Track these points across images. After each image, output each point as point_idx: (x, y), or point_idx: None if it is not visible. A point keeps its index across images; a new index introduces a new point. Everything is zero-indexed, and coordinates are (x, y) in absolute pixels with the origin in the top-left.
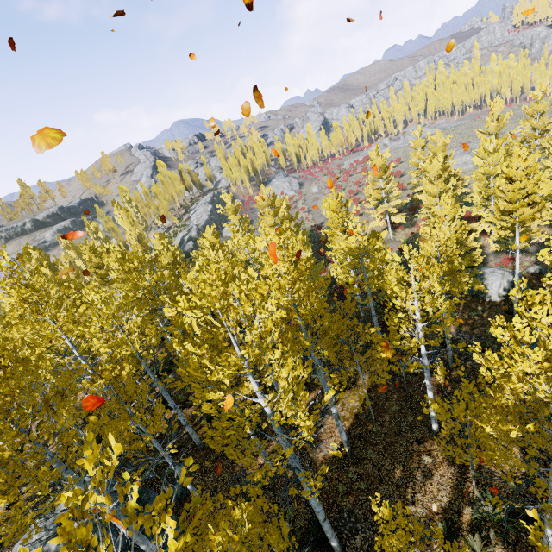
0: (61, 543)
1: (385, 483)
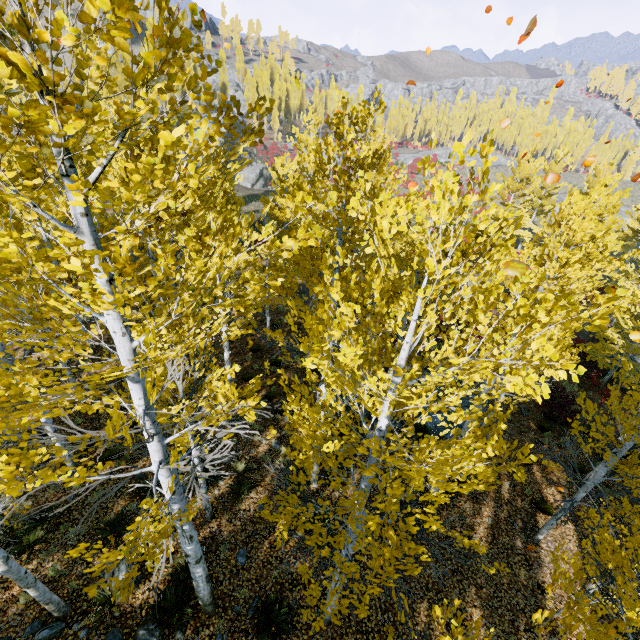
0: None
1: None
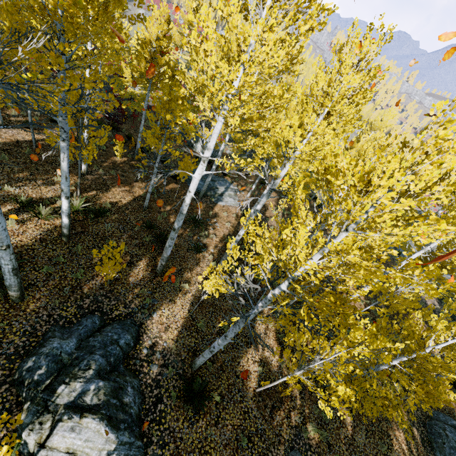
0: None
1: None
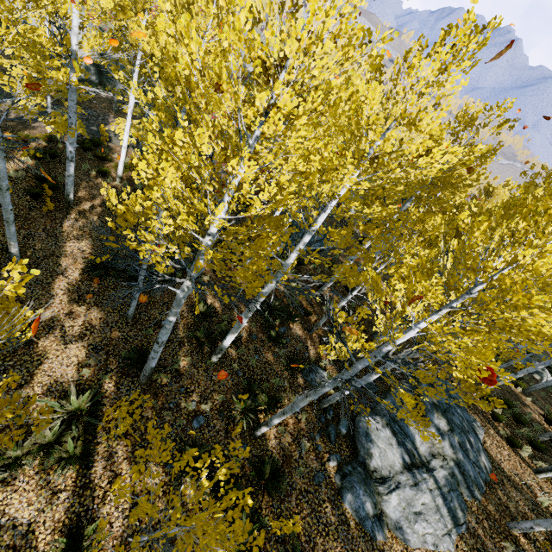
0: (442, 463)
1: None
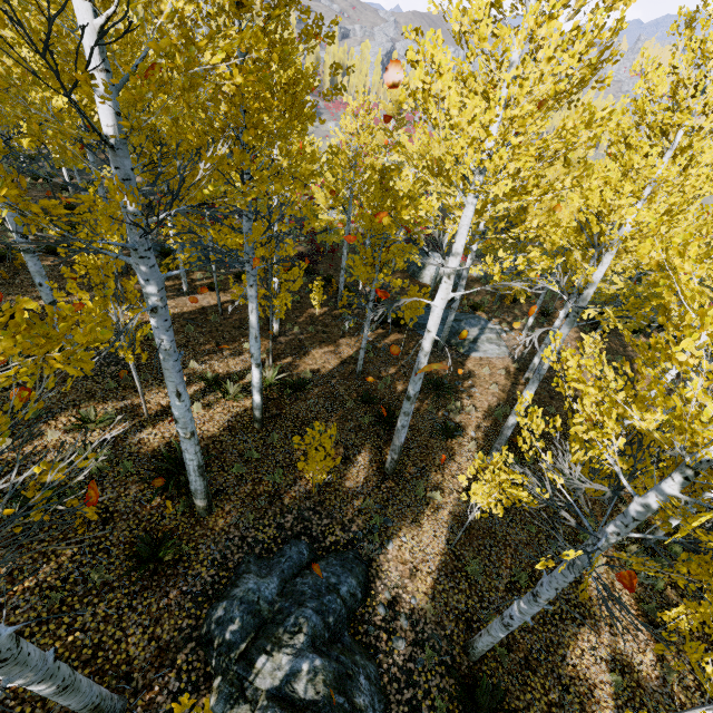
0: None
1: (185, 348)
